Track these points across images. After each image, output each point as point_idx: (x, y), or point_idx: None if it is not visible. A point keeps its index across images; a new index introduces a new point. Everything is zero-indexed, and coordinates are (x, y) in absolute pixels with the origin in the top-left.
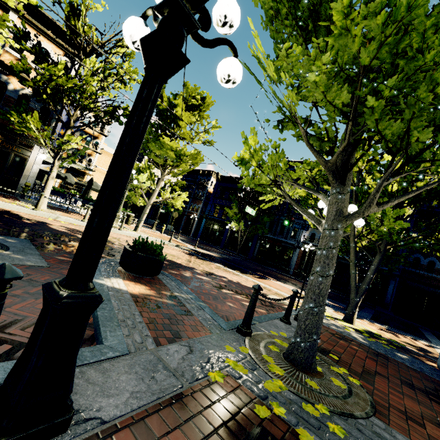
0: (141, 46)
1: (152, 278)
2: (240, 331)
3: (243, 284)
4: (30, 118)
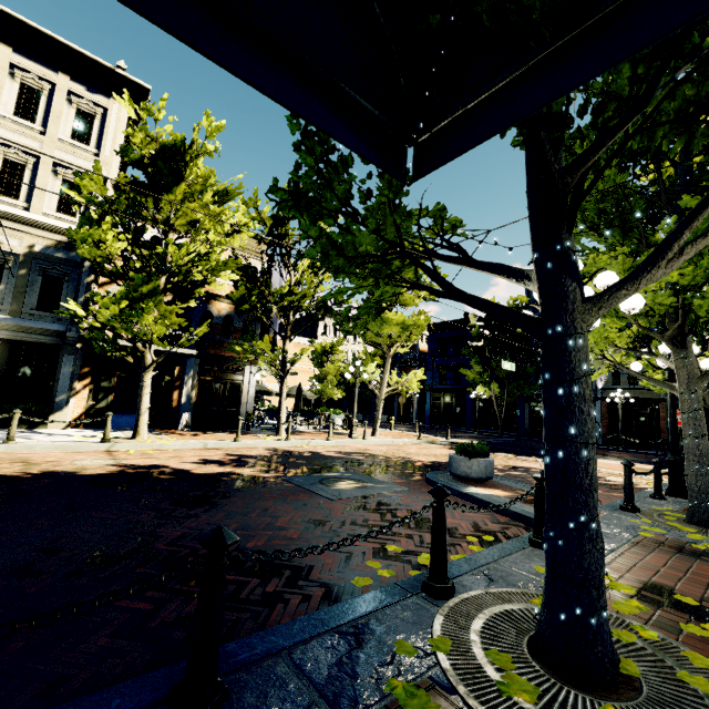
0: None
1: (488, 482)
2: (627, 509)
3: None
4: (260, 343)
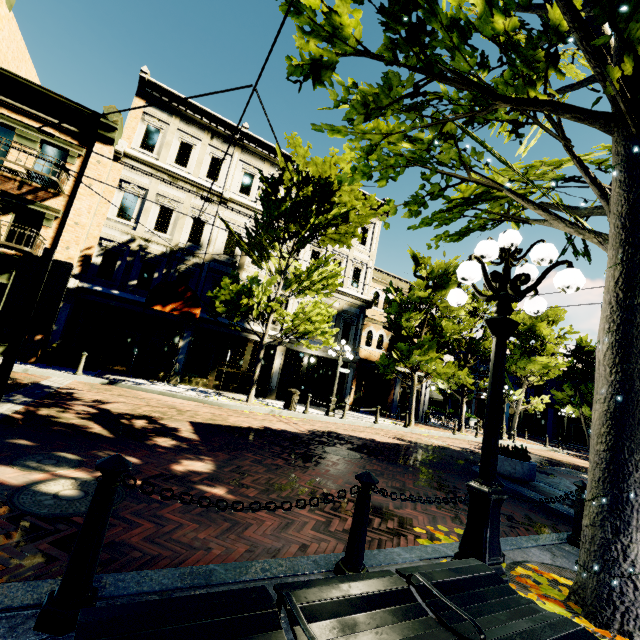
0: None
1: None
2: None
3: None
4: (459, 372)
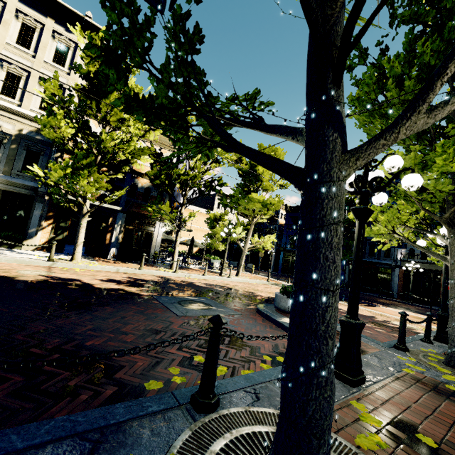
0: (352, 211)
1: None
2: (399, 348)
3: (361, 314)
4: (163, 206)
